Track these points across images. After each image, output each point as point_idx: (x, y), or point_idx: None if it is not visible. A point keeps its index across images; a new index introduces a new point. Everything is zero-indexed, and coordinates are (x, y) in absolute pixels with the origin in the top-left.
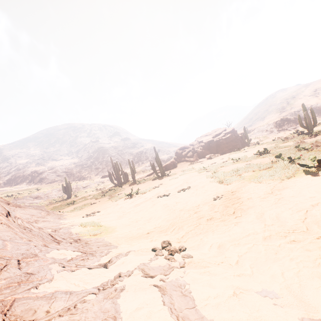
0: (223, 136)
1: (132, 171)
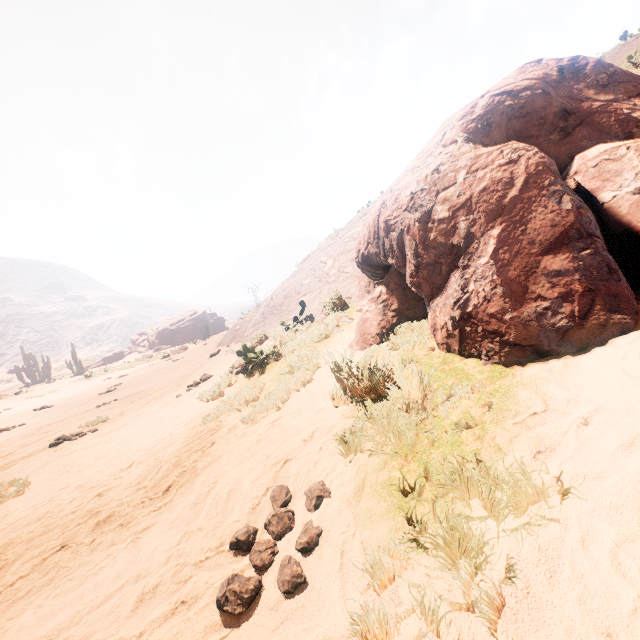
0: (184, 324)
1: (46, 368)
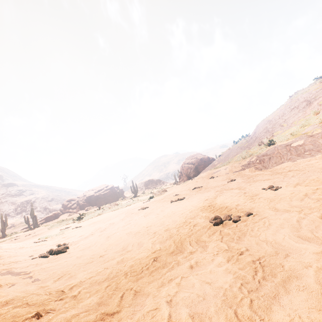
0: (103, 192)
1: (3, 225)
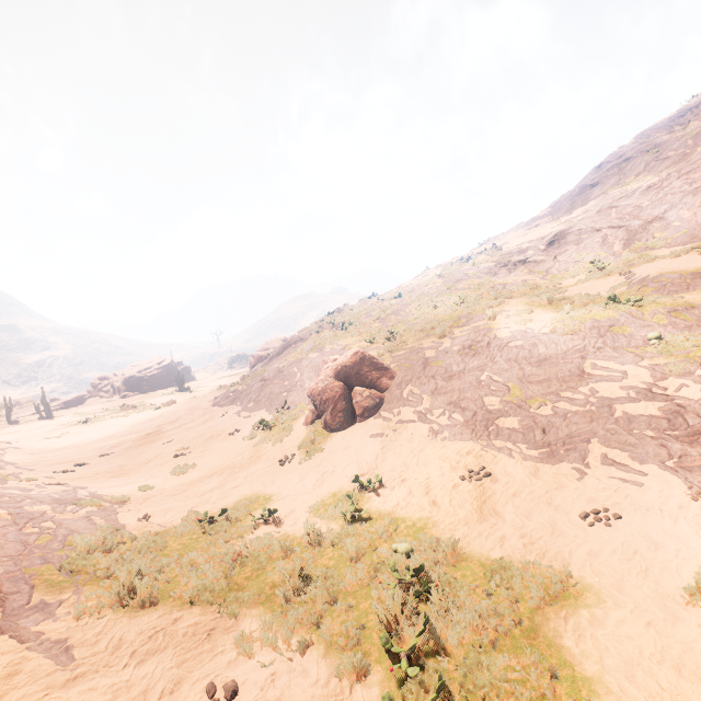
0: (152, 372)
1: (8, 410)
